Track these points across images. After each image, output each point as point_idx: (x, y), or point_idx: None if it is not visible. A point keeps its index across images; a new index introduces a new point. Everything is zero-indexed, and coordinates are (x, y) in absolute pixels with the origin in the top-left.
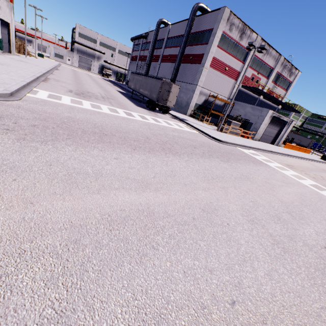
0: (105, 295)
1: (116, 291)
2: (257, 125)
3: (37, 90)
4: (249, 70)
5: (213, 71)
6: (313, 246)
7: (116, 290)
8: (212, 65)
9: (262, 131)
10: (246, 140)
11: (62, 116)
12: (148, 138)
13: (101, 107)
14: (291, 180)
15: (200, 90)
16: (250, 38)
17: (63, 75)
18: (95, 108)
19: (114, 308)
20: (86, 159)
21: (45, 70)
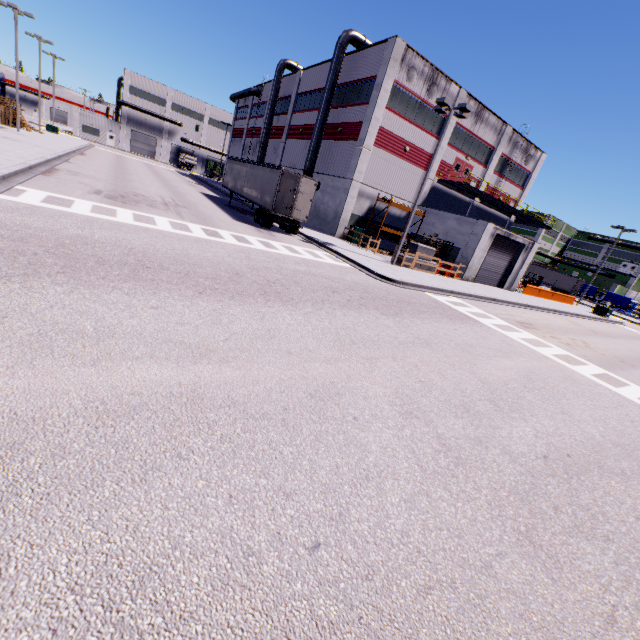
0: (43, 535)
1: (70, 528)
2: (469, 251)
3: (24, 190)
4: (450, 151)
5: (382, 153)
6: (520, 455)
7: (71, 527)
8: (378, 143)
9: (478, 263)
10: (447, 280)
11: (63, 235)
12: (239, 274)
13: (156, 220)
14: (519, 347)
15: (359, 190)
16: (448, 94)
17: (91, 164)
18: (141, 222)
19: (56, 557)
20: (88, 308)
21: (53, 155)
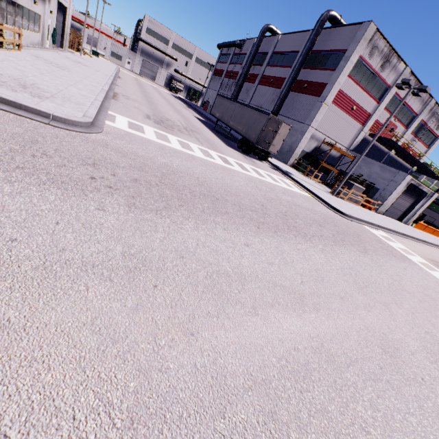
0: None
1: None
2: (386, 192)
3: (114, 115)
4: (384, 113)
5: (335, 108)
6: None
7: None
8: (335, 101)
9: (390, 202)
10: (369, 212)
11: (158, 164)
12: (264, 206)
13: (191, 146)
14: None
15: (312, 133)
16: (395, 70)
17: (129, 87)
18: (186, 149)
19: None
20: (215, 246)
21: (109, 79)
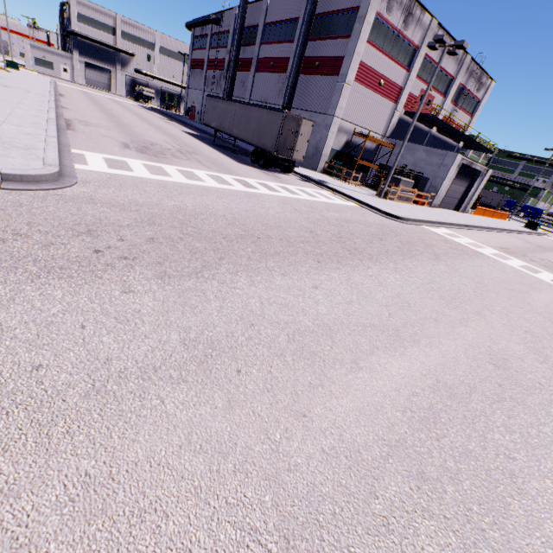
0: None
1: None
2: (438, 181)
3: (81, 154)
4: (417, 83)
5: (360, 87)
6: None
7: None
8: (358, 78)
9: (443, 191)
10: (423, 209)
11: (169, 209)
12: (313, 232)
13: (198, 175)
14: (528, 276)
15: (338, 125)
16: (421, 24)
17: (81, 107)
18: (193, 180)
19: None
20: (283, 299)
21: (51, 101)
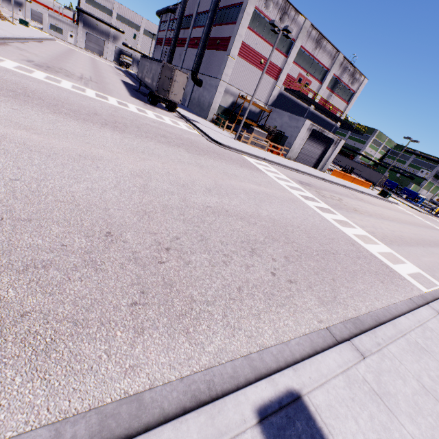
0: None
1: None
2: (292, 139)
3: None
4: (295, 68)
5: (244, 62)
6: (191, 202)
7: None
8: (241, 54)
9: (298, 148)
10: (272, 155)
11: None
12: (97, 114)
13: (62, 82)
14: (276, 186)
15: (226, 88)
16: (296, 23)
17: (42, 48)
18: (49, 80)
19: None
20: None
21: (10, 36)
